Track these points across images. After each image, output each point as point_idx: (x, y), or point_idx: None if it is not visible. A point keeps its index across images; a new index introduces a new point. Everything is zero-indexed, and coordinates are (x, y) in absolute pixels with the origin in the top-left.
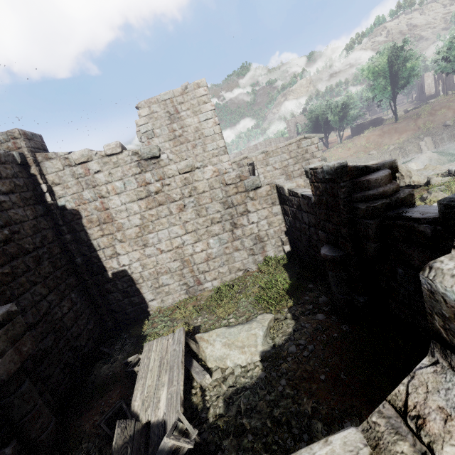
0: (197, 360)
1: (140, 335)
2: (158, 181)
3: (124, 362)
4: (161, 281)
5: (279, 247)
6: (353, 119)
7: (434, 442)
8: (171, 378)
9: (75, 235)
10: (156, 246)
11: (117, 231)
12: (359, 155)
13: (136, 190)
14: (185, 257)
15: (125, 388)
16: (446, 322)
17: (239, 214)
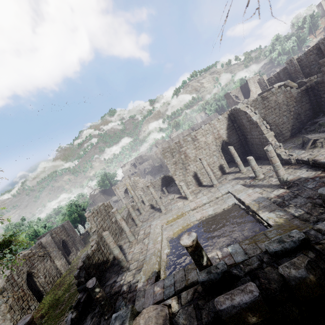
0: None
1: None
2: None
3: None
4: None
5: None
6: None
7: None
8: None
9: None
10: None
11: None
12: None
13: None
14: None
15: None
16: None
17: None
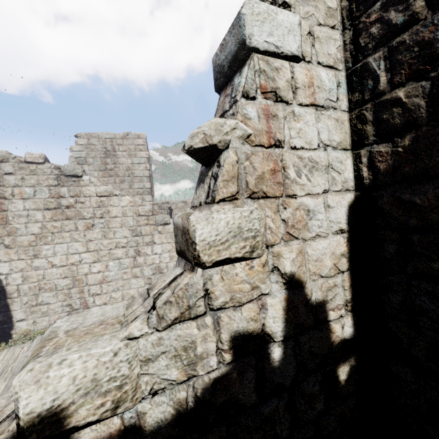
0: None
1: None
2: (72, 197)
3: None
4: (41, 298)
5: None
6: None
7: (153, 291)
8: (9, 384)
9: None
10: (49, 259)
11: (7, 235)
12: None
13: (46, 200)
14: (78, 275)
15: None
16: (176, 238)
17: (145, 243)
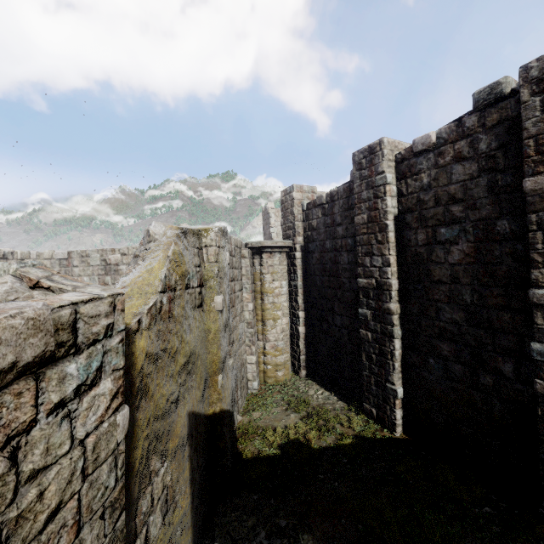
0: None
1: None
2: None
3: None
4: None
5: None
6: None
7: None
8: None
9: None
10: None
11: None
12: None
13: None
14: None
15: None
16: None
17: None
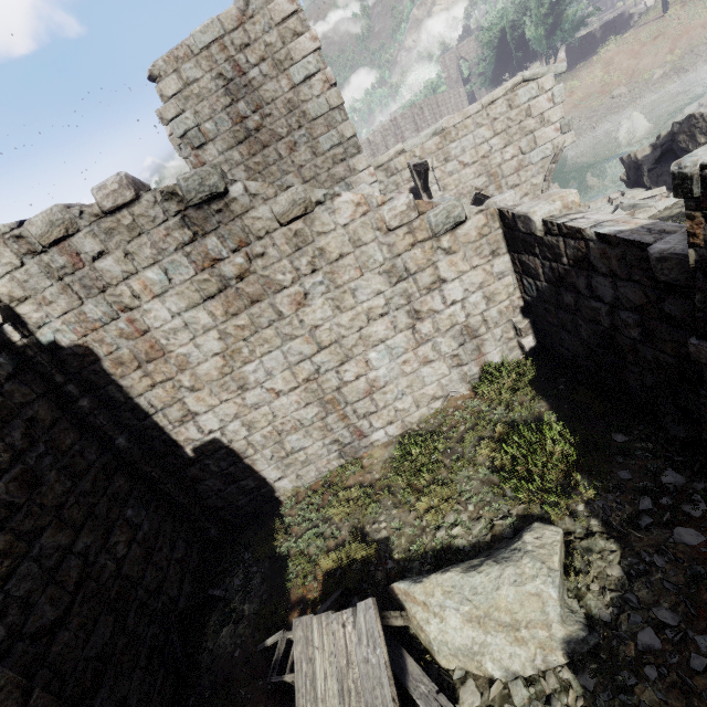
0: (410, 642)
1: (274, 555)
2: (236, 252)
3: (258, 649)
4: (288, 445)
5: (511, 340)
6: (576, 27)
7: None
8: None
9: (99, 395)
10: (265, 385)
11: (180, 372)
12: (592, 102)
13: (196, 281)
14: (325, 394)
15: (274, 702)
16: None
17: (424, 290)
